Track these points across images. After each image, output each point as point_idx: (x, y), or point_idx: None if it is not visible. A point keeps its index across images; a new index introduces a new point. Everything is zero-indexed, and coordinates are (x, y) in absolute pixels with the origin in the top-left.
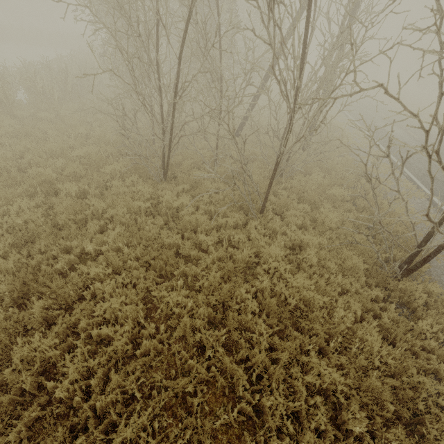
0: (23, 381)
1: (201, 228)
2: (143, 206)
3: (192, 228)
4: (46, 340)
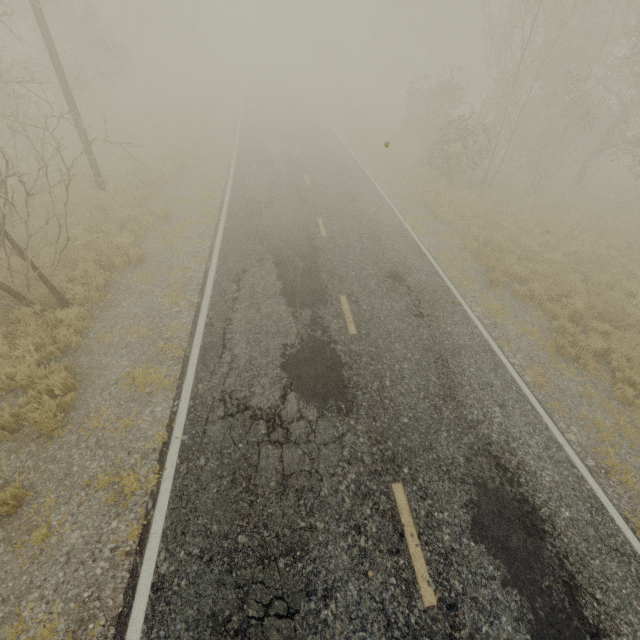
0: None
1: None
2: None
3: None
4: None
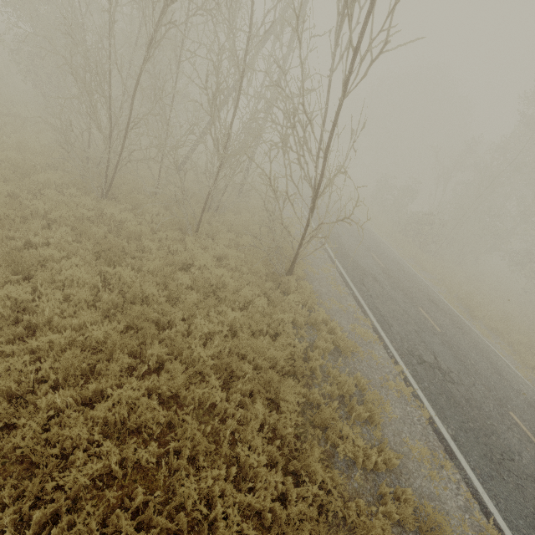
0: (4, 310)
1: (145, 238)
2: (87, 214)
3: (136, 237)
4: (21, 287)
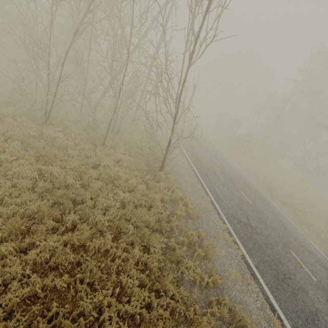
0: None
1: (69, 148)
2: (32, 133)
3: (64, 148)
4: None
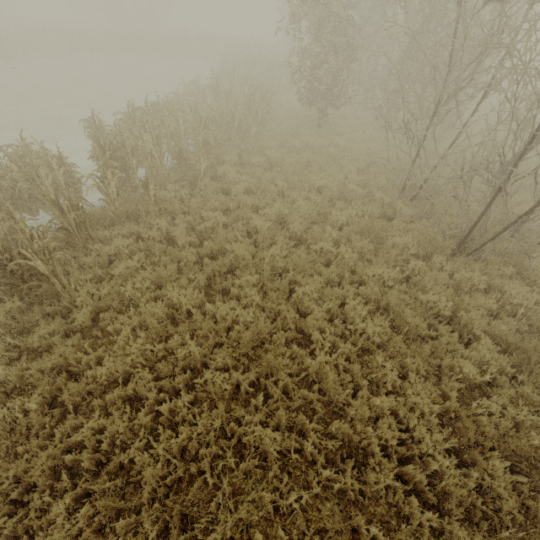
0: None
1: None
2: (492, 305)
3: None
4: None
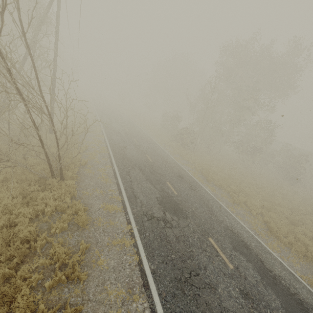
0: None
1: None
2: None
3: None
4: None
